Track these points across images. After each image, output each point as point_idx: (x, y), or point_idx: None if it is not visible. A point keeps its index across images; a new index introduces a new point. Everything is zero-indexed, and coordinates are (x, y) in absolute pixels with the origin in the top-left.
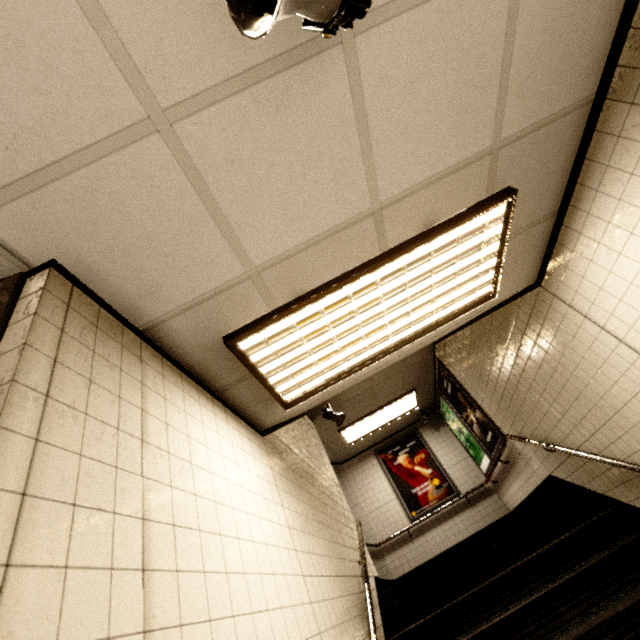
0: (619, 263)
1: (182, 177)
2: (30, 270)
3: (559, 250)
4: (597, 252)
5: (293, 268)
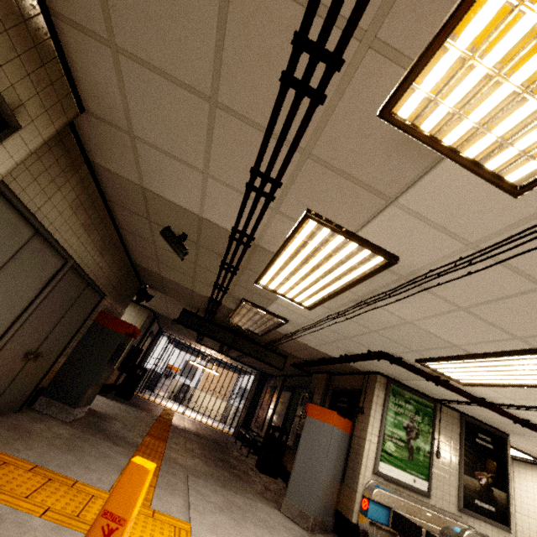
0: (536, 484)
1: (533, 445)
2: (506, 433)
3: (529, 466)
4: (536, 477)
5: (511, 443)
